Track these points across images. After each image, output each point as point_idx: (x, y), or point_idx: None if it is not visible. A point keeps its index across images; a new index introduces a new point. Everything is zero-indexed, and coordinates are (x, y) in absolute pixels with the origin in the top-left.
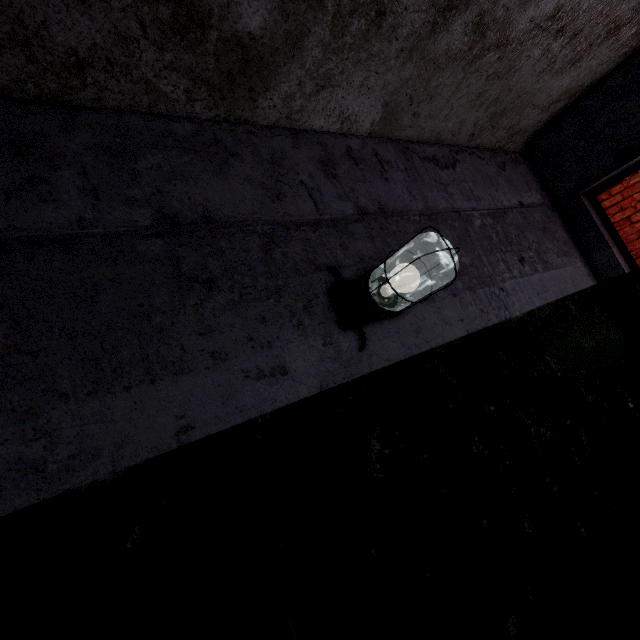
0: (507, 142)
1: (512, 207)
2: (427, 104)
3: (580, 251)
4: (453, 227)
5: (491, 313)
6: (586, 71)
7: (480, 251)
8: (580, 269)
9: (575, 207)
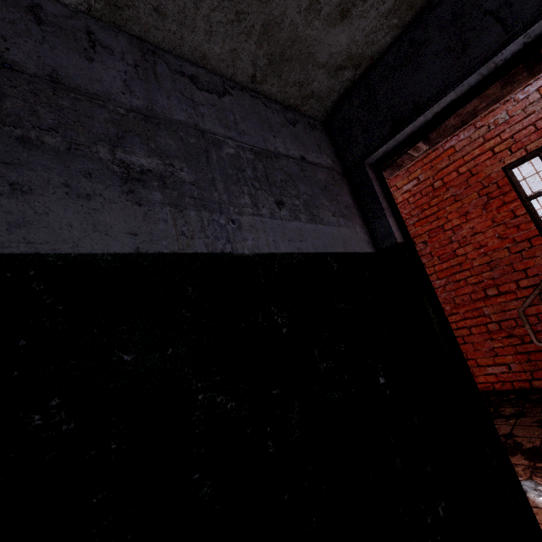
0: (303, 104)
1: (289, 156)
2: (170, 1)
3: (364, 219)
4: (185, 141)
5: (199, 240)
6: (362, 35)
7: (218, 176)
8: (358, 234)
9: (361, 176)
